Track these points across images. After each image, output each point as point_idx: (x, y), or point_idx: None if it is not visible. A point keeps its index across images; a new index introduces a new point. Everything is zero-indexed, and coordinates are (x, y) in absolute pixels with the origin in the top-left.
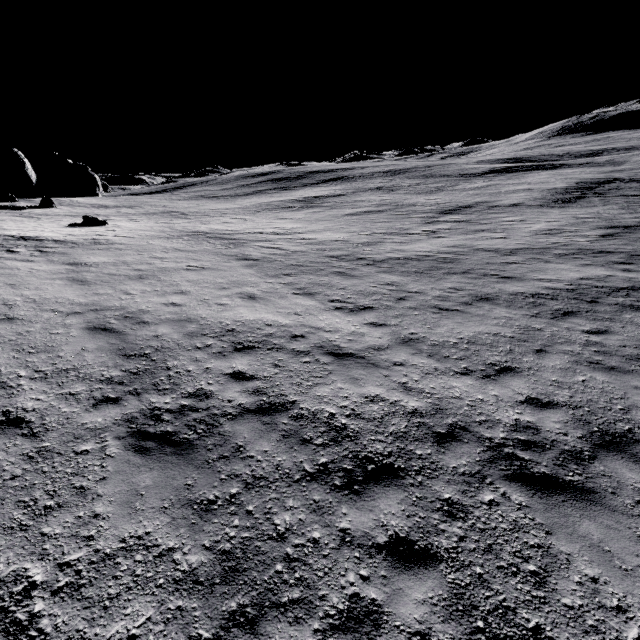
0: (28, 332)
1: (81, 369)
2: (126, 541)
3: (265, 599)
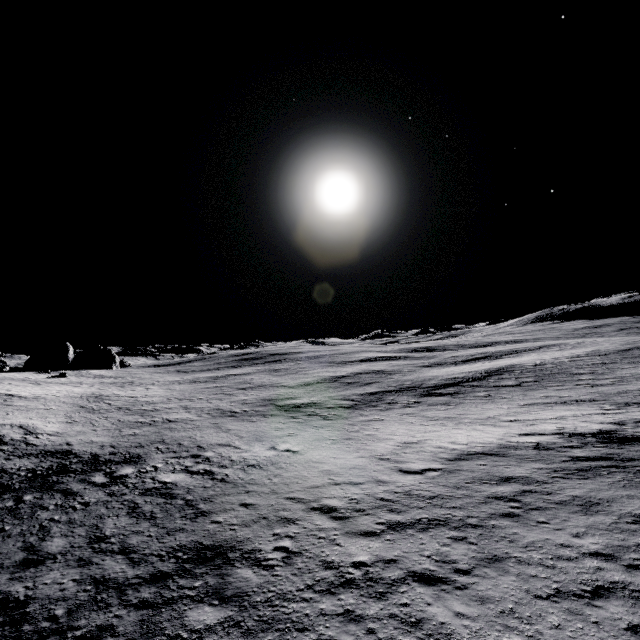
0: None
1: None
2: None
3: None
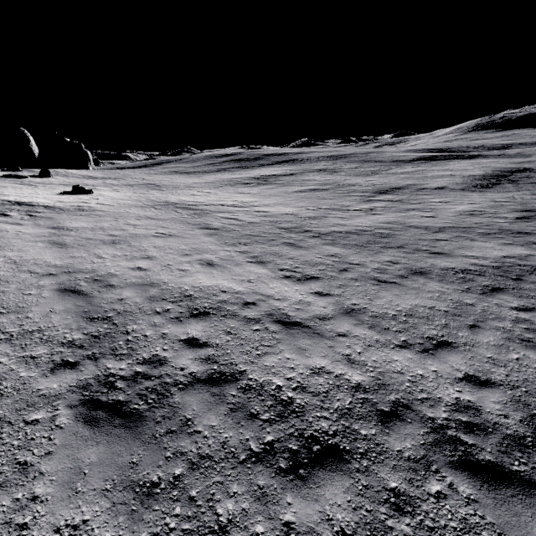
0: (3, 292)
1: (46, 331)
2: (61, 531)
3: None
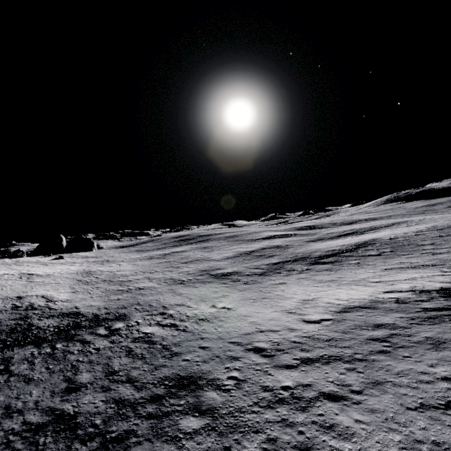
0: (6, 294)
1: (8, 299)
2: None
3: (4, 316)
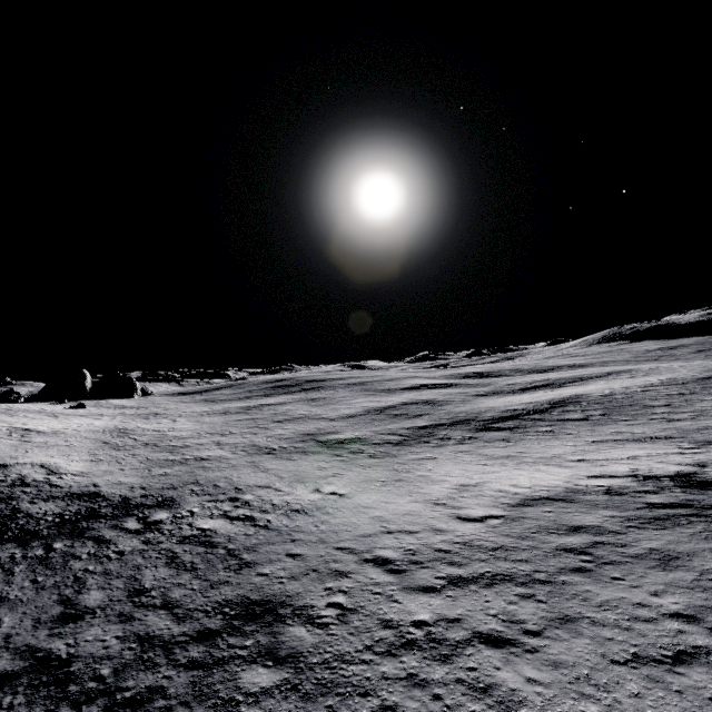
0: None
1: None
2: None
3: None
